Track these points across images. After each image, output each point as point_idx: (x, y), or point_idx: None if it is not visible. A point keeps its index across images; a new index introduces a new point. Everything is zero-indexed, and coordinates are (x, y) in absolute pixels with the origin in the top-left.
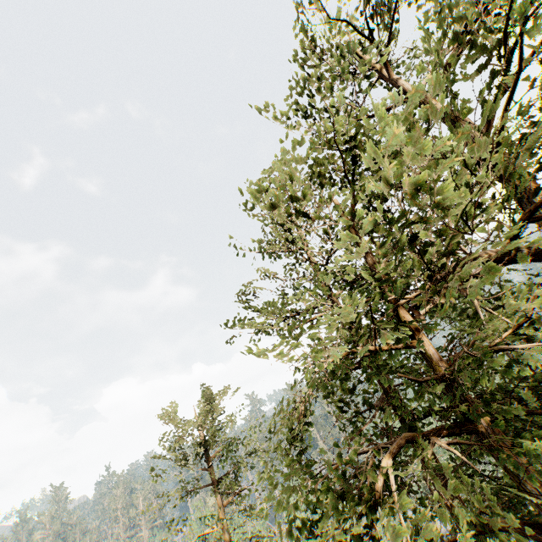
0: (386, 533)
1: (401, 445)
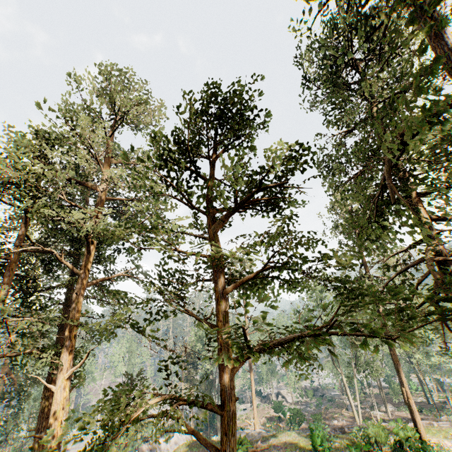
0: None
1: None
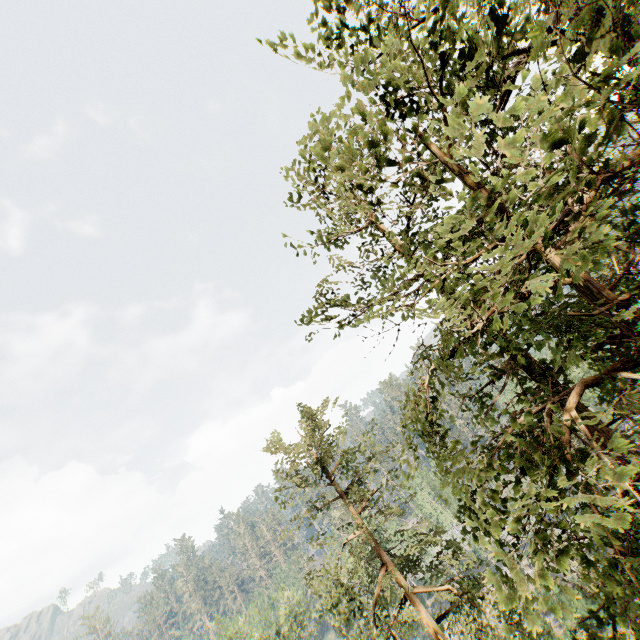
0: (632, 466)
1: (583, 391)
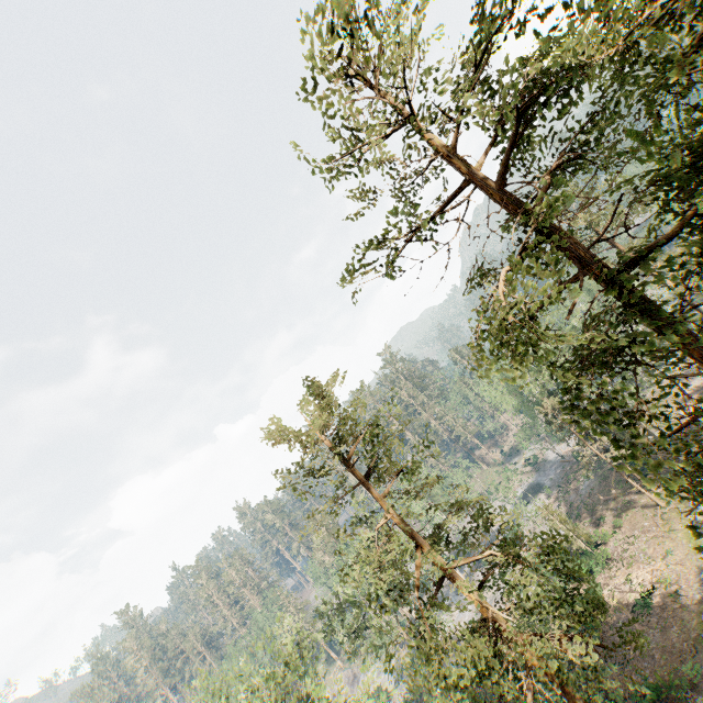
0: None
1: None
